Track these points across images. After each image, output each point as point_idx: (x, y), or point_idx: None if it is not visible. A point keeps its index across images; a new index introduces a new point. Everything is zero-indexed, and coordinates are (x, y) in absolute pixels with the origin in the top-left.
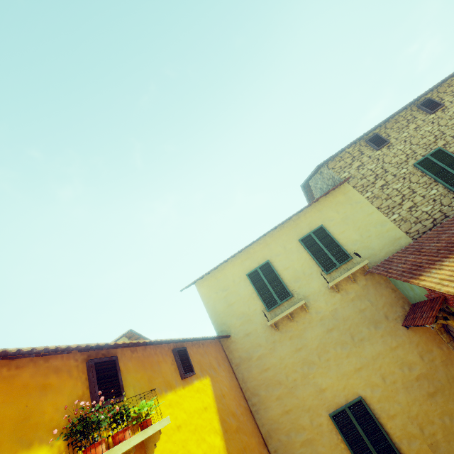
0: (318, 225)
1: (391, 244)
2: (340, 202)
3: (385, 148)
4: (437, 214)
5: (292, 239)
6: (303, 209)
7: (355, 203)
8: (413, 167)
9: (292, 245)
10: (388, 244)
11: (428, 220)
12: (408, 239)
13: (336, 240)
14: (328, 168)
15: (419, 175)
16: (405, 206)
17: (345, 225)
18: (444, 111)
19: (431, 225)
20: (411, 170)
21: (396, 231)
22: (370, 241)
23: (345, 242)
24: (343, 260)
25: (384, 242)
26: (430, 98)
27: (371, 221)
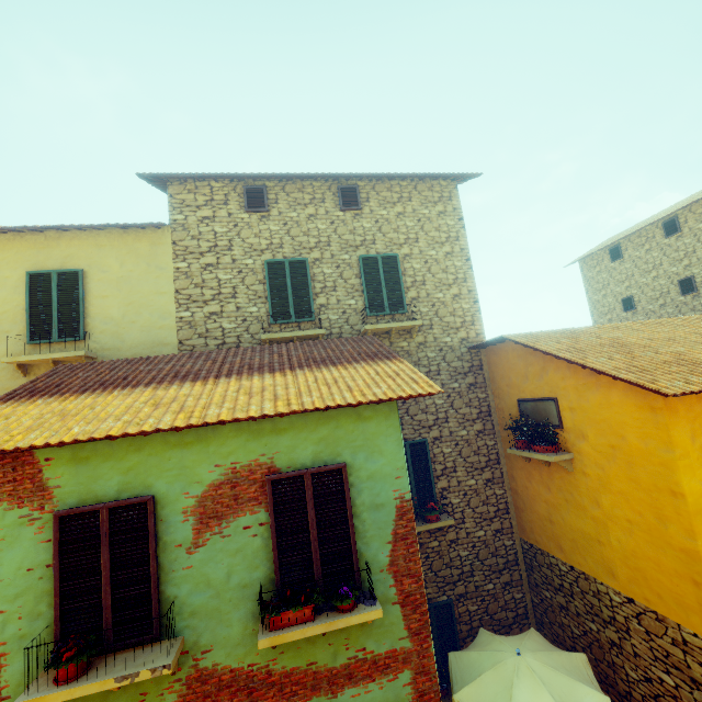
0: (80, 267)
1: (151, 347)
2: (137, 252)
3: (257, 216)
4: (232, 338)
5: (21, 265)
6: (57, 227)
7: (155, 266)
8: (263, 263)
9: (14, 274)
10: (147, 345)
11: (217, 340)
12: (176, 351)
13: (83, 303)
14: (168, 191)
15: (259, 279)
16: (209, 307)
17: (116, 289)
18: (356, 216)
19: (215, 348)
20: (257, 267)
21: (171, 334)
22: (129, 329)
23: (95, 312)
24: (69, 336)
25: (144, 340)
26: (358, 188)
27: (153, 304)
